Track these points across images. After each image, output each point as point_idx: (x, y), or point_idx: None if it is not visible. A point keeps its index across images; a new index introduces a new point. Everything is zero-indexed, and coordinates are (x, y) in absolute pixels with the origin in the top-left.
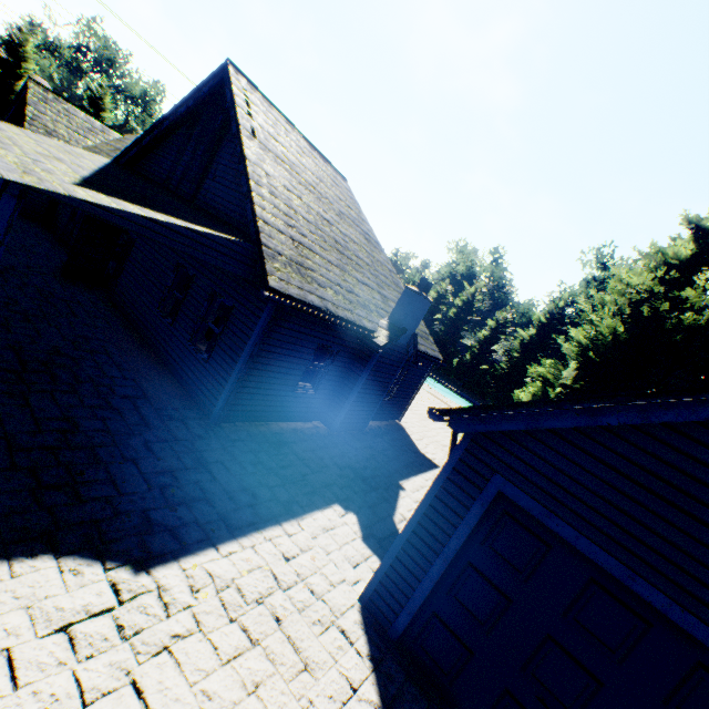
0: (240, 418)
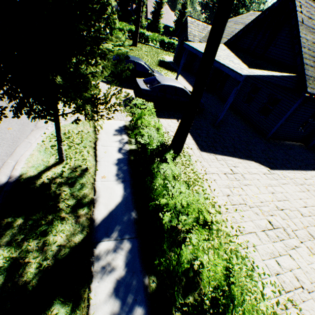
0: (274, 138)
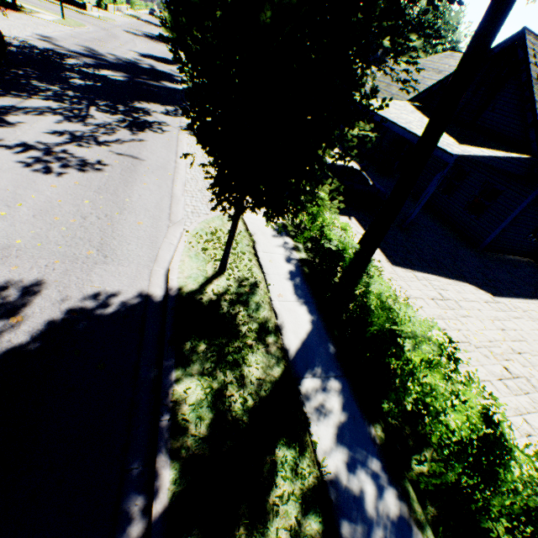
0: (491, 250)
